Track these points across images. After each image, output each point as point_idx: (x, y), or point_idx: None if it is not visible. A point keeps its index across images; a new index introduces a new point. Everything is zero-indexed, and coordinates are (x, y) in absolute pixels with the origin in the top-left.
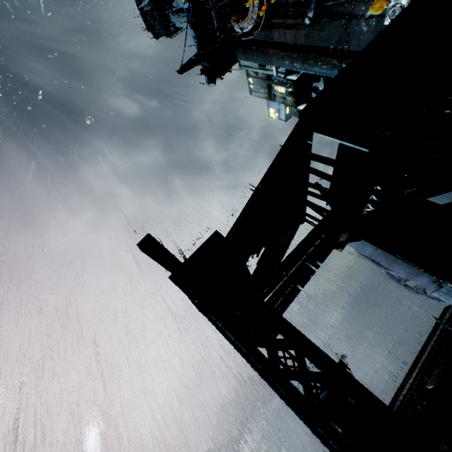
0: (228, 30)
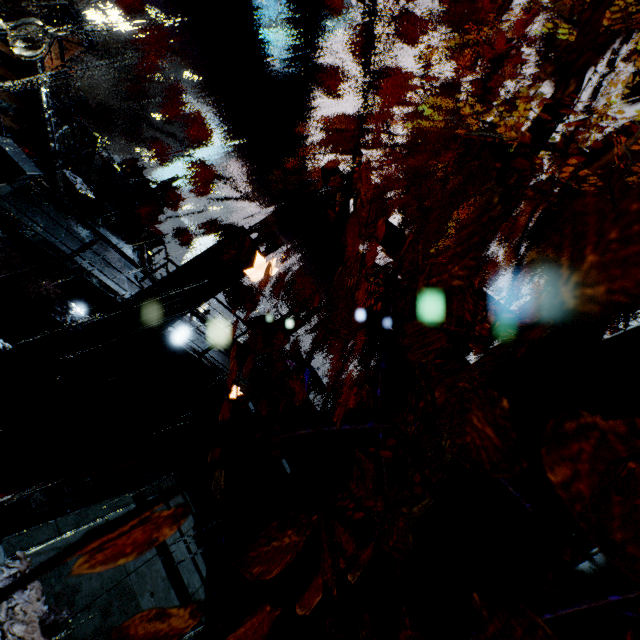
0: None
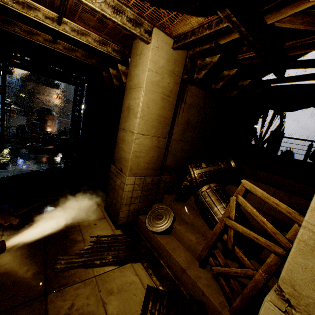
0: None
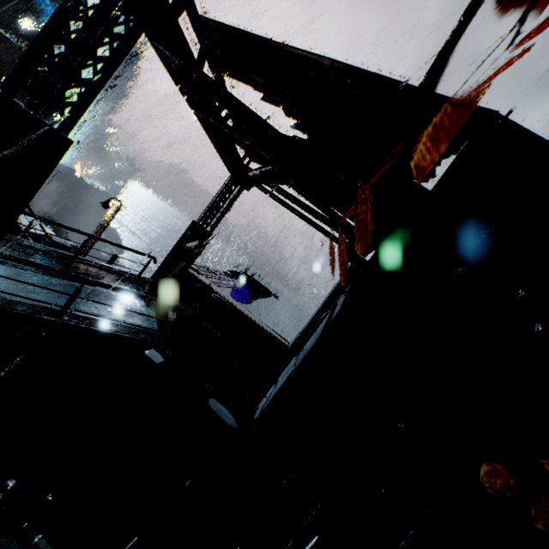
0: None
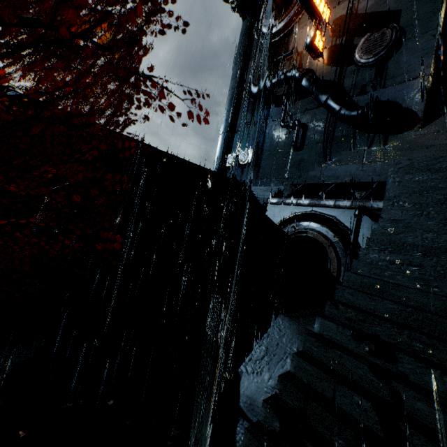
0: (266, 0)
